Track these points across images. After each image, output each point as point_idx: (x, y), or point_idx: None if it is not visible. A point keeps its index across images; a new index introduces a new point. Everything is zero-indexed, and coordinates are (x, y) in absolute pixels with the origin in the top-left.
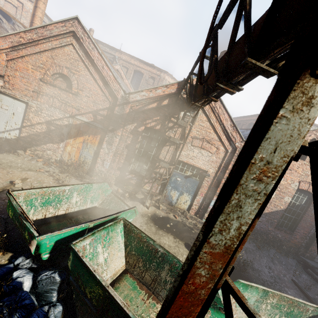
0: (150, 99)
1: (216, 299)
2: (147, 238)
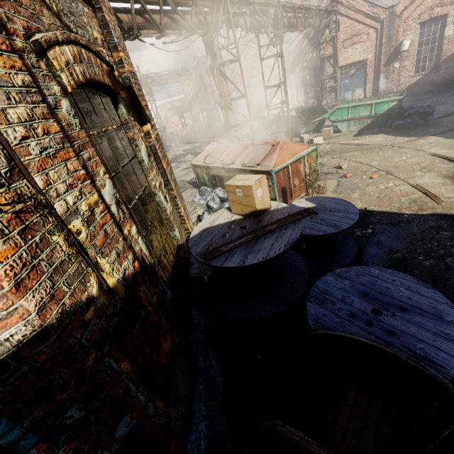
0: (301, 41)
1: (324, 109)
2: (302, 109)
